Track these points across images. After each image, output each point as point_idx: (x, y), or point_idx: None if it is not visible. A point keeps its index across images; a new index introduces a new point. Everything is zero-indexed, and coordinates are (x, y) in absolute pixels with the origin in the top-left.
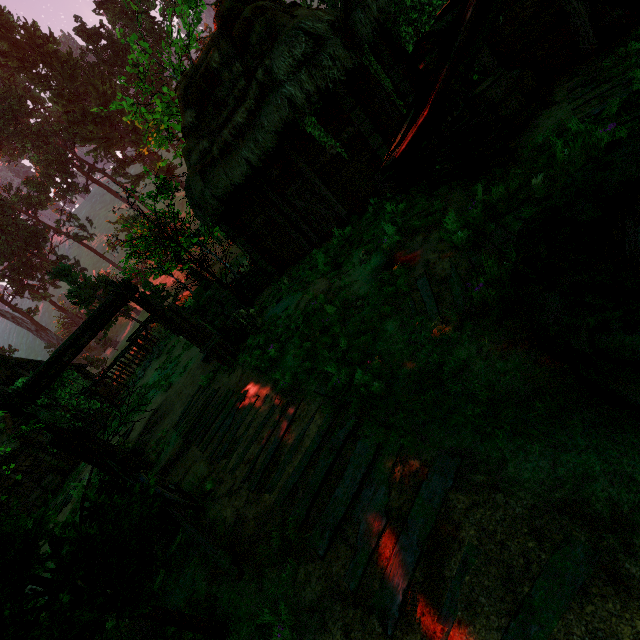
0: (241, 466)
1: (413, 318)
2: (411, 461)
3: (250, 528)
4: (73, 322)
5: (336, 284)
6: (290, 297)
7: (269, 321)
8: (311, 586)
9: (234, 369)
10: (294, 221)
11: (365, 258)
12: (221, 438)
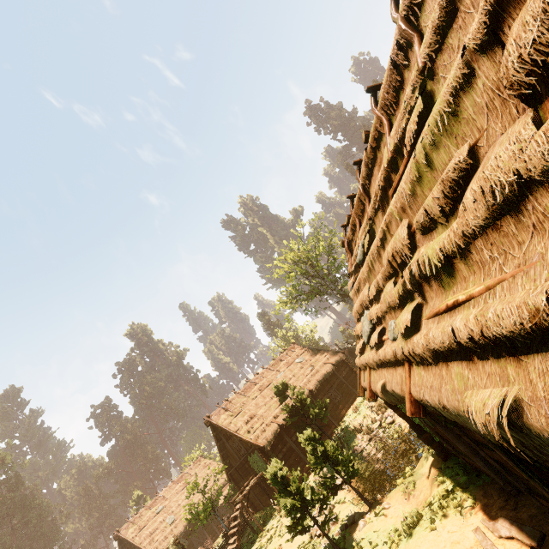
0: None
1: None
2: None
3: None
4: None
5: None
6: None
7: None
8: None
9: None
10: None
11: None
12: None
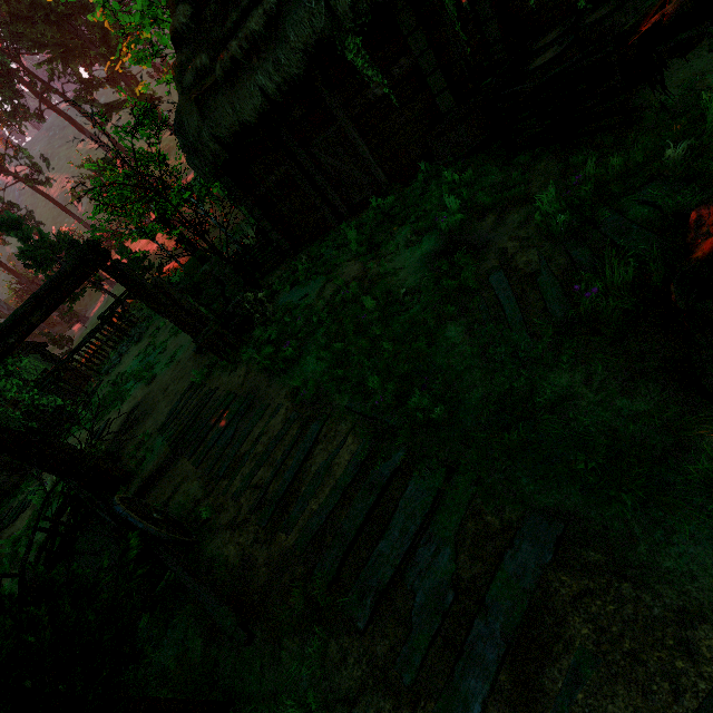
0: (247, 492)
1: (485, 325)
2: (488, 518)
3: (261, 576)
4: (29, 289)
5: (373, 270)
6: (310, 281)
7: (283, 310)
8: (347, 669)
9: (236, 366)
10: (318, 183)
11: (414, 240)
12: (220, 452)
